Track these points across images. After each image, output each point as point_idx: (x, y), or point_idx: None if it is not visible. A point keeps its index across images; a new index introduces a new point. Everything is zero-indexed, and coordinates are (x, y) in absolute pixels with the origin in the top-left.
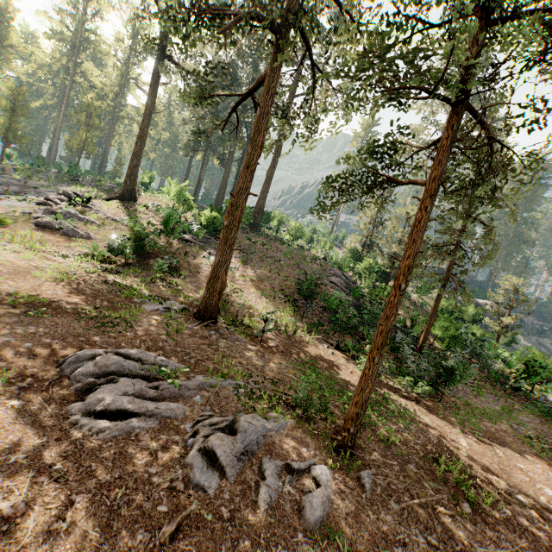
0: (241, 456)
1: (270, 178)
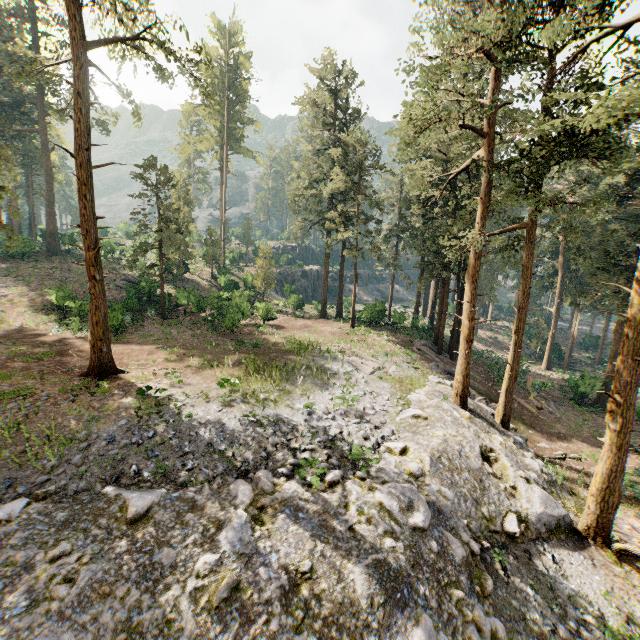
0: None
1: (52, 202)
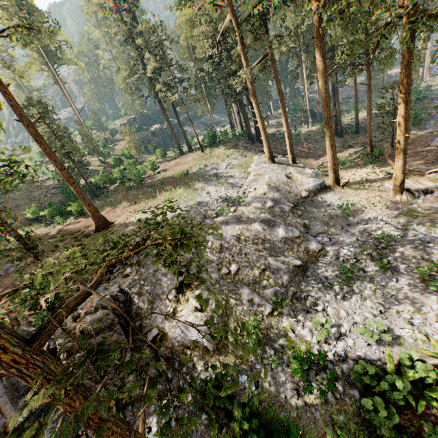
0: (6, 271)
1: None
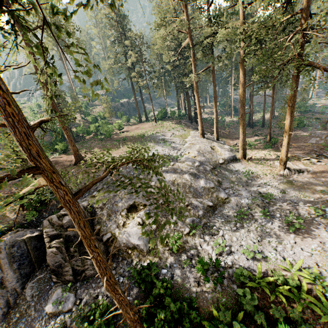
0: None
1: None
